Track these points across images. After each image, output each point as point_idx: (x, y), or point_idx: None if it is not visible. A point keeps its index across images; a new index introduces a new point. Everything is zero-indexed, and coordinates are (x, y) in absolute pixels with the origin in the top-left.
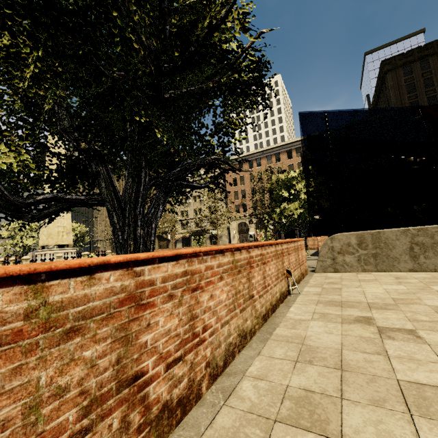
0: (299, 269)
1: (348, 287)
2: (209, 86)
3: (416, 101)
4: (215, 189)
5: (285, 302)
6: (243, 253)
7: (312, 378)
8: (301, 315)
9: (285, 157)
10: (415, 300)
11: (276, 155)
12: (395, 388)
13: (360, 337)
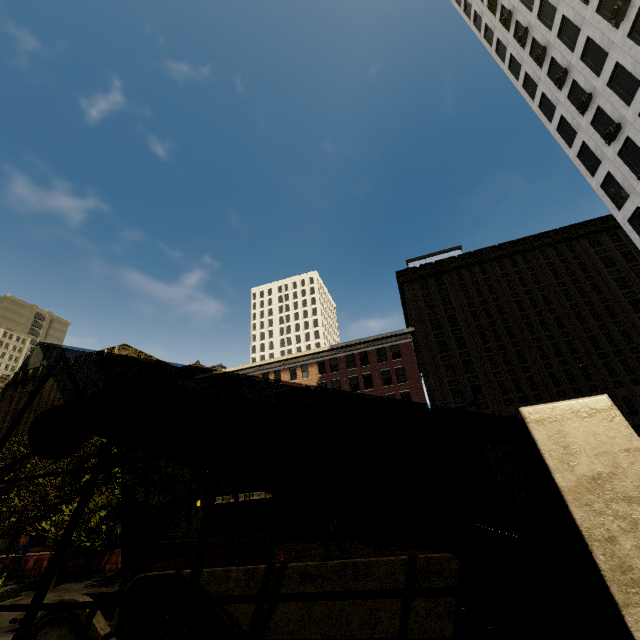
0: None
1: None
2: None
3: (437, 319)
4: None
5: None
6: None
7: None
8: None
9: (287, 376)
10: None
11: (276, 372)
12: None
13: None
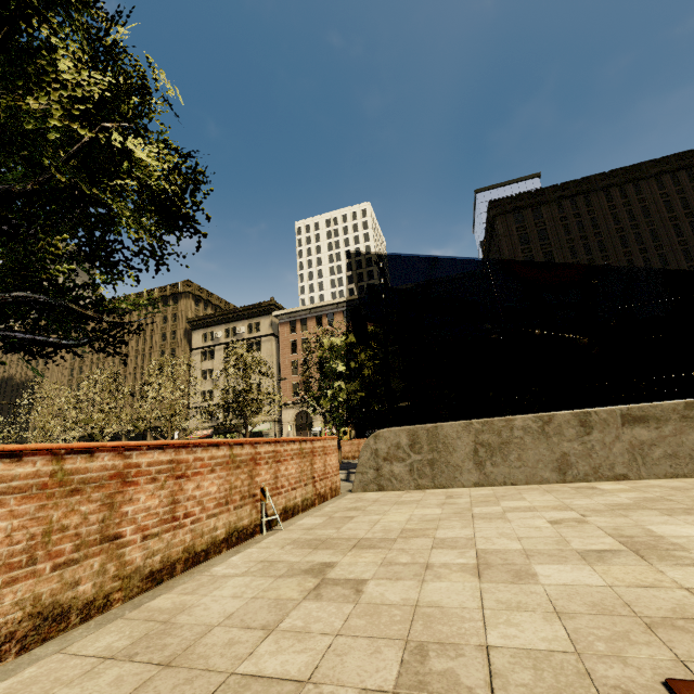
0: (310, 488)
1: (366, 515)
2: (28, 188)
3: (531, 255)
4: (102, 349)
5: (240, 546)
6: (104, 458)
7: (90, 690)
8: (236, 567)
9: None
10: (429, 530)
11: None
12: (209, 690)
13: (275, 599)
